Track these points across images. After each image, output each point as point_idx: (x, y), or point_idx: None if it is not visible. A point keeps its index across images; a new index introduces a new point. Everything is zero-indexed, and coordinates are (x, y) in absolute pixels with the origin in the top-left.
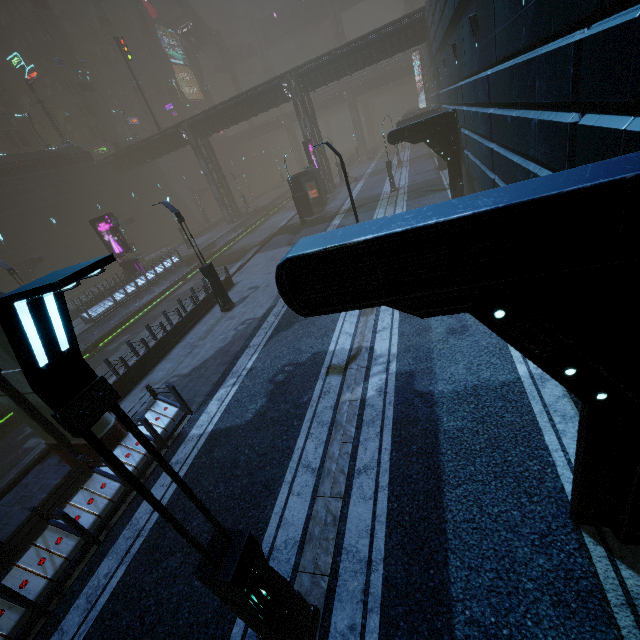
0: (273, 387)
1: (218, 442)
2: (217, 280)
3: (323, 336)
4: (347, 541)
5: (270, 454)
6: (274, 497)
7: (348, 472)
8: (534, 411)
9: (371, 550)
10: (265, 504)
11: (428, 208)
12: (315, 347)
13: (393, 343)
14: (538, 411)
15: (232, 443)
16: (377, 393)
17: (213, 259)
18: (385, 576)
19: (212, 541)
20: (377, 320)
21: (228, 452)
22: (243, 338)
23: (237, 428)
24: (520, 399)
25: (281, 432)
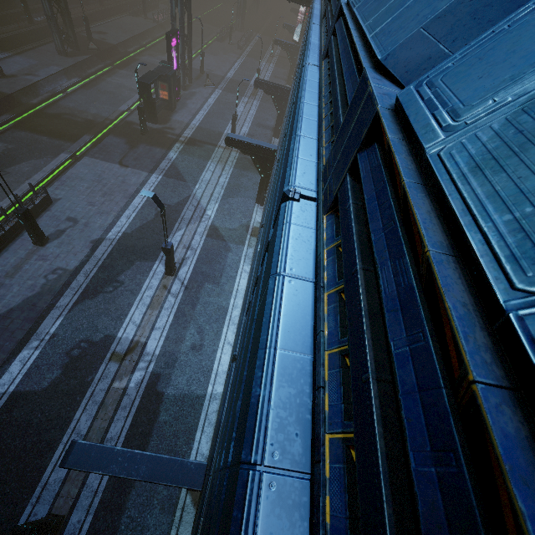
0: (69, 361)
1: (18, 403)
2: (32, 222)
3: (117, 319)
4: (89, 480)
5: (56, 420)
6: (53, 452)
7: (101, 440)
8: (201, 417)
9: (99, 486)
10: (47, 456)
11: (129, 456)
12: (109, 329)
13: (159, 345)
14: (202, 418)
15: (29, 406)
16: (135, 386)
17: (32, 114)
18: (101, 498)
19: (11, 534)
20: (158, 317)
21: (25, 414)
22: (52, 293)
23: (34, 394)
24: (199, 409)
25: (67, 404)
